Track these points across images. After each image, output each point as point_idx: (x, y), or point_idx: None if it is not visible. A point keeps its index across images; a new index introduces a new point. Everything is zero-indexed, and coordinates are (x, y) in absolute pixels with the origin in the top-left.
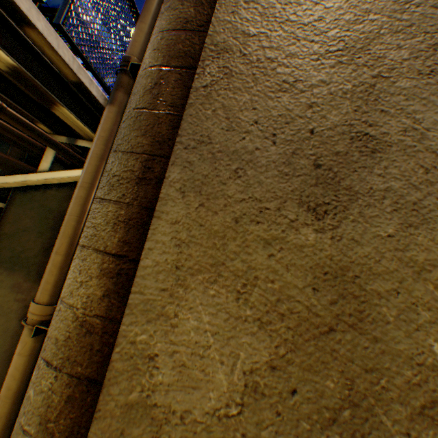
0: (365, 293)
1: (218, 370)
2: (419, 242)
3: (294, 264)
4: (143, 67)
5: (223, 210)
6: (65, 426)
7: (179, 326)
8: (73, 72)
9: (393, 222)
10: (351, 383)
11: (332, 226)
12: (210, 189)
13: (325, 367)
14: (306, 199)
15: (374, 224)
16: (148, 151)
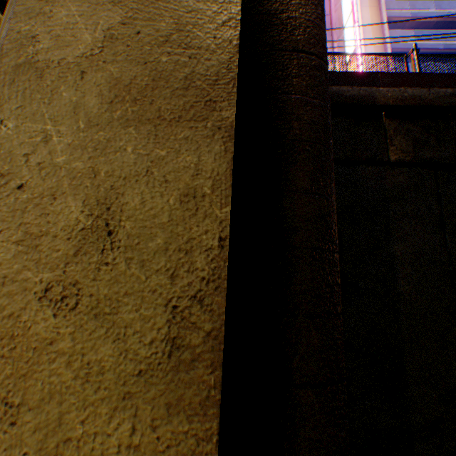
0: None
1: (85, 35)
2: None
3: None
4: None
5: None
6: None
7: (55, 18)
8: None
9: None
10: (178, 22)
11: None
12: None
13: (160, 18)
14: None
15: None
16: None
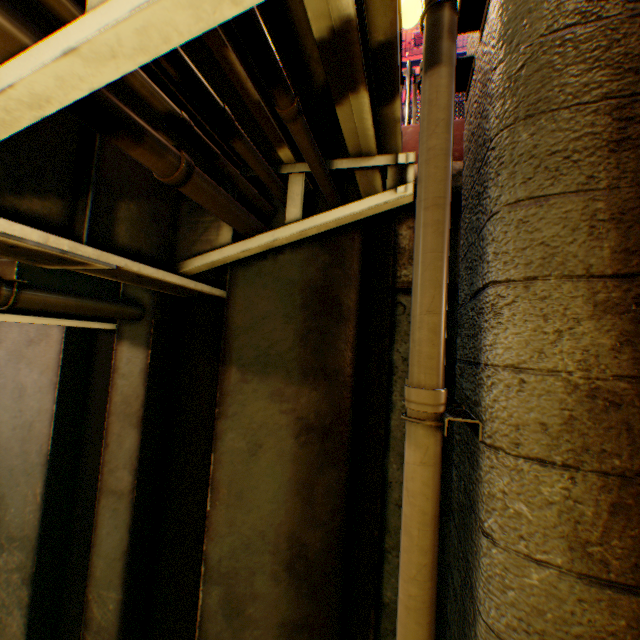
0: None
1: None
2: None
3: None
4: None
5: None
6: (622, 550)
7: None
8: (392, 21)
9: None
10: None
11: None
12: None
13: None
14: None
15: None
16: (611, 93)
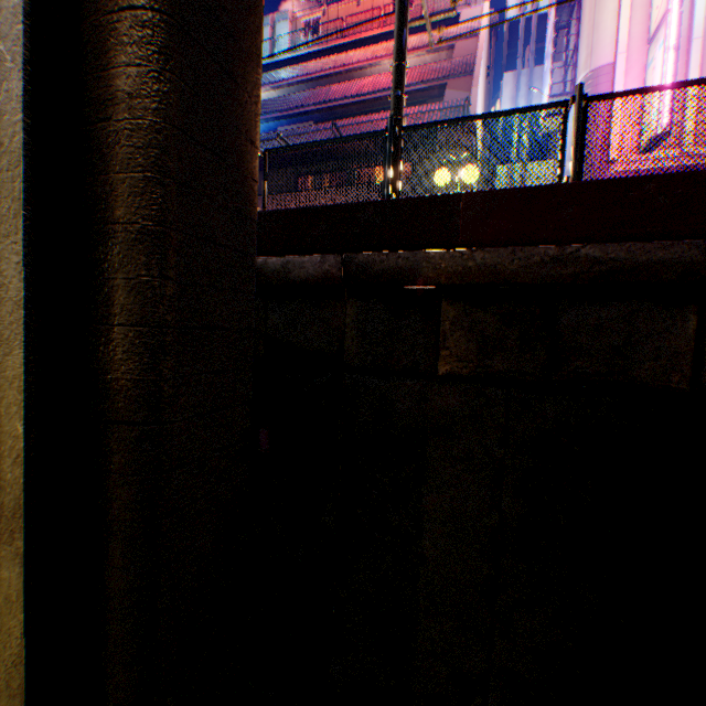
0: None
1: None
2: (13, 365)
3: None
4: None
5: None
6: None
7: None
8: None
9: (2, 354)
10: None
11: None
12: None
13: None
14: None
15: None
16: None
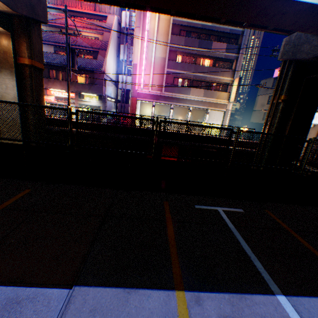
0: None
1: None
2: None
3: None
4: None
5: None
6: None
7: None
8: None
9: None
10: None
11: None
12: None
13: None
14: None
15: None
16: None
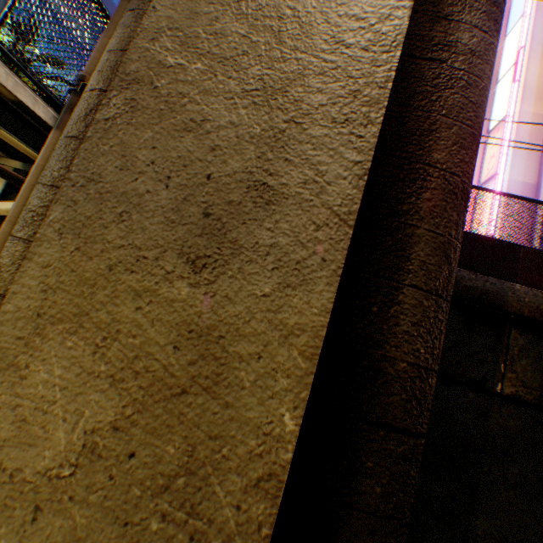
0: (228, 355)
1: (60, 428)
2: (295, 304)
3: (162, 319)
4: (86, 90)
5: (100, 256)
6: None
7: (29, 378)
8: (8, 90)
9: (272, 281)
10: (193, 450)
11: (209, 281)
12: (91, 233)
13: (170, 431)
14: (189, 250)
15: (252, 281)
16: None
